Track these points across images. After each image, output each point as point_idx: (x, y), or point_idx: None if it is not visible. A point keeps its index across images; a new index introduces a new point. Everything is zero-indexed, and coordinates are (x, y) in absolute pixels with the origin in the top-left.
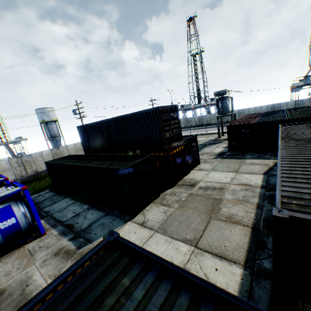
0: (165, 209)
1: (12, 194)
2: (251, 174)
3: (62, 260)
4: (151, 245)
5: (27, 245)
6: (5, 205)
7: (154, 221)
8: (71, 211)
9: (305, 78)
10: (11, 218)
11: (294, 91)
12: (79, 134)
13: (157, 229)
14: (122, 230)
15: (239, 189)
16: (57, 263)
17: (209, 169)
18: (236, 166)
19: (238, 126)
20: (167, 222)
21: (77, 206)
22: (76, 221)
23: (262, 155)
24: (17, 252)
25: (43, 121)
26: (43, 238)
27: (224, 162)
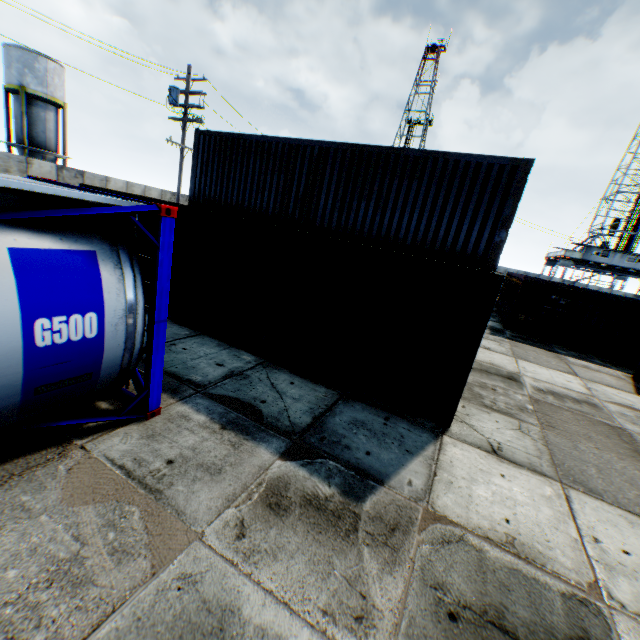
0: (515, 424)
1: (118, 210)
2: (614, 388)
3: (327, 538)
4: (605, 530)
5: (93, 441)
6: (74, 244)
7: (521, 450)
8: (203, 356)
9: (586, 250)
10: (83, 313)
11: (562, 264)
12: (194, 155)
13: (558, 478)
14: (453, 459)
15: (631, 415)
16: (315, 551)
17: (508, 353)
18: (561, 364)
19: (547, 285)
20: (562, 461)
21: (215, 348)
22: (250, 393)
23: (586, 357)
24: (59, 465)
25: (23, 90)
26: (156, 427)
27: (523, 348)
